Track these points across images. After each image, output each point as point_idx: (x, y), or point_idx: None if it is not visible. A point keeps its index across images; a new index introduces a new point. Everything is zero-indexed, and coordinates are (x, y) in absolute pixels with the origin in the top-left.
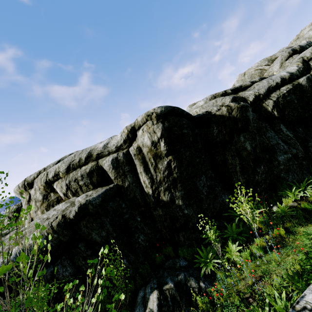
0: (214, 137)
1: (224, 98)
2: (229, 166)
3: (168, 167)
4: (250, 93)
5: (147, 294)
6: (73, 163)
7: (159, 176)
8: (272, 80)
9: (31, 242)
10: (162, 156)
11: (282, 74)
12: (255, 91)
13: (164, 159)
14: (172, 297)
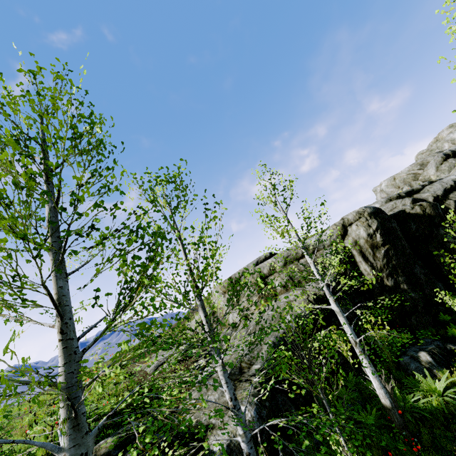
0: (413, 232)
1: (404, 200)
2: (435, 258)
3: (386, 255)
4: (427, 195)
5: (414, 354)
6: (290, 257)
7: (378, 264)
8: (444, 183)
9: (299, 312)
10: (378, 246)
11: (452, 177)
12: (432, 193)
13: (380, 248)
14: (440, 353)
